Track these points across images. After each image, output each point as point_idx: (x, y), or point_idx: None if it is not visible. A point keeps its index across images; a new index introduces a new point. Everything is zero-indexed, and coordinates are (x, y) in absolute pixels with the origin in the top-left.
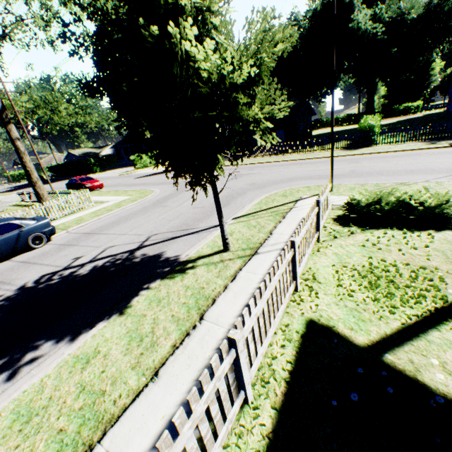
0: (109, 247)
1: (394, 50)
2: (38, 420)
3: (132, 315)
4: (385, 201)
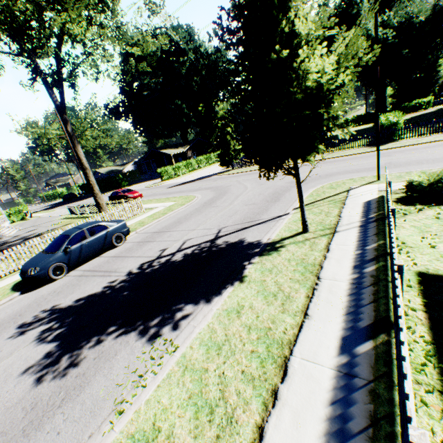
0: (187, 240)
1: (405, 51)
2: (227, 347)
3: (252, 281)
4: None
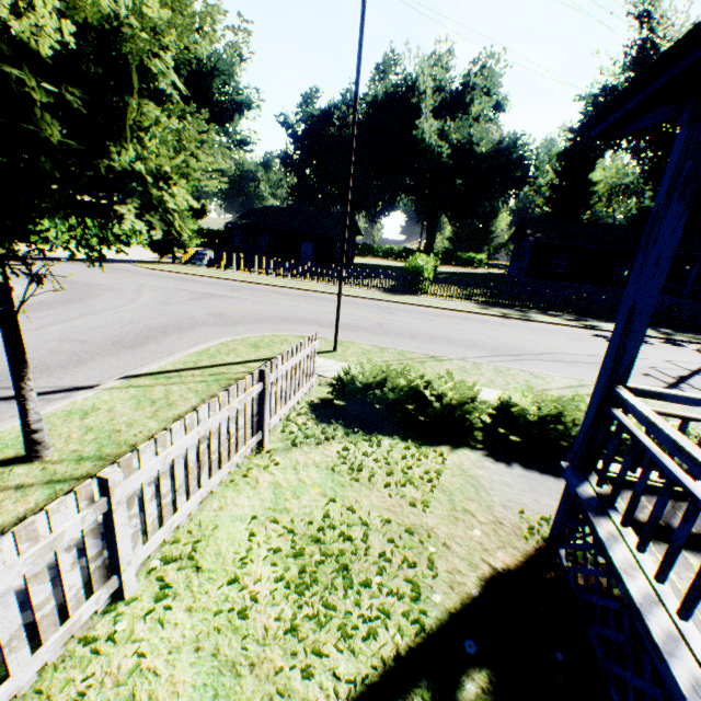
0: None
1: (459, 182)
2: None
3: None
4: (393, 386)
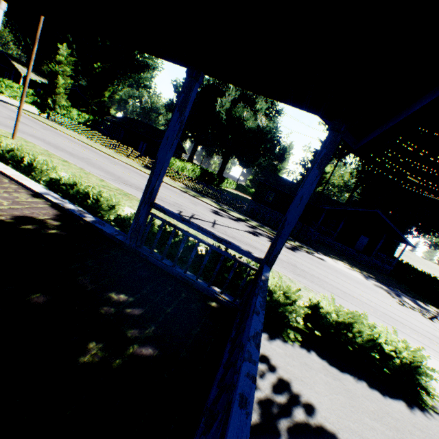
0: None
1: (230, 137)
2: None
3: None
4: None
